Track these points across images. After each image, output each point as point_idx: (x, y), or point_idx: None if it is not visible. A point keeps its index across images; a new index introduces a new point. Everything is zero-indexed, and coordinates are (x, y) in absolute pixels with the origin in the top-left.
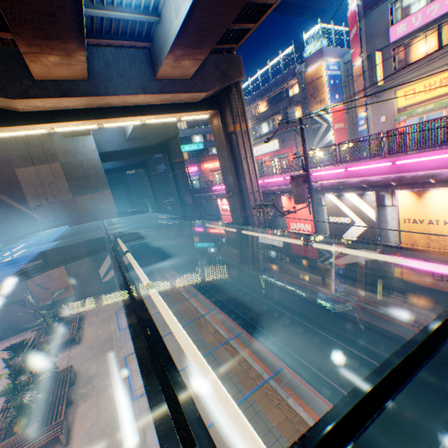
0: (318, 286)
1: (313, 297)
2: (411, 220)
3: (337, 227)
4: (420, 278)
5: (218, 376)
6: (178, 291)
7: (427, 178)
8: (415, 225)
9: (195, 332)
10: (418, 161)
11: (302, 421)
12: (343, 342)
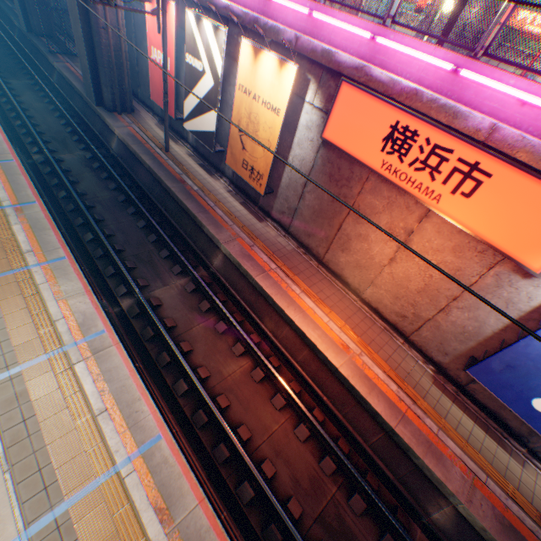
0: (160, 150)
1: (143, 157)
2: (244, 89)
3: (192, 75)
4: (236, 165)
5: None
6: None
7: (274, 35)
8: (246, 98)
9: None
10: (282, 5)
11: (15, 243)
12: (147, 207)
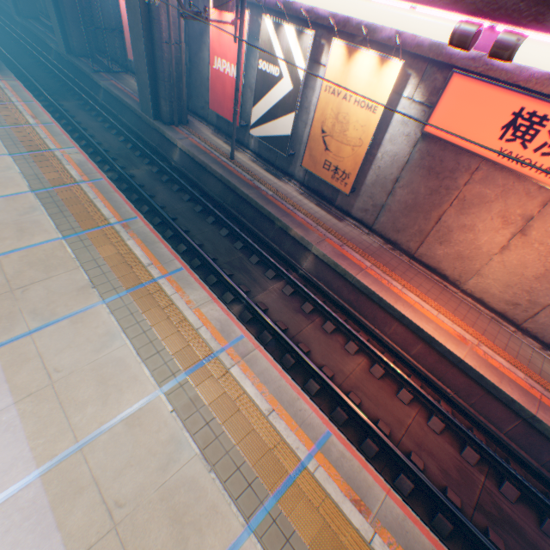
0: (225, 159)
1: (213, 167)
2: (332, 90)
3: (265, 81)
4: (315, 167)
5: (49, 213)
6: (18, 112)
7: (368, 34)
8: (333, 99)
9: (32, 166)
10: None
11: (135, 258)
12: (224, 216)
